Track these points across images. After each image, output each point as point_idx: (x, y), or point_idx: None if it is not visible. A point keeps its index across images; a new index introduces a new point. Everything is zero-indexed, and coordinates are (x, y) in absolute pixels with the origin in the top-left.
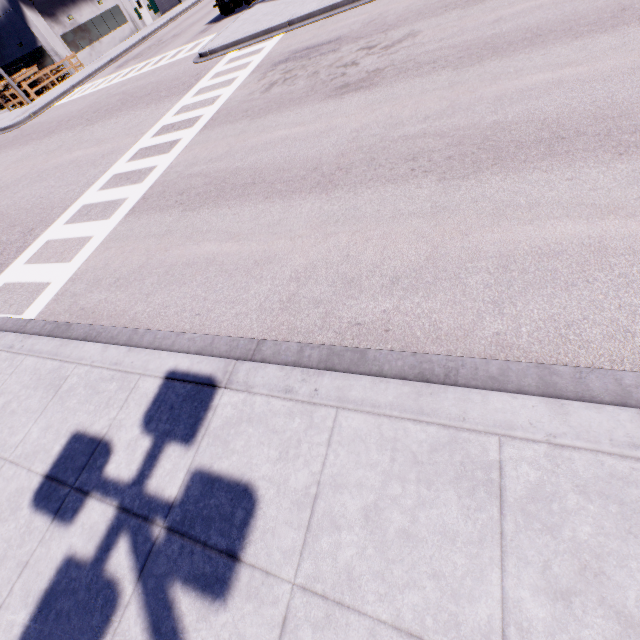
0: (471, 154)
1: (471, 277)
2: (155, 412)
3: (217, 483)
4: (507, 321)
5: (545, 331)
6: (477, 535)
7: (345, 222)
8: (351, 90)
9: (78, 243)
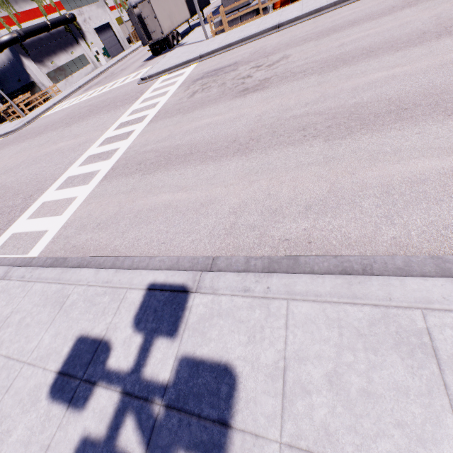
0: (344, 123)
1: (364, 201)
2: (142, 315)
3: (201, 365)
4: (399, 228)
5: (429, 233)
6: (425, 388)
7: (263, 172)
8: (250, 92)
9: (66, 202)
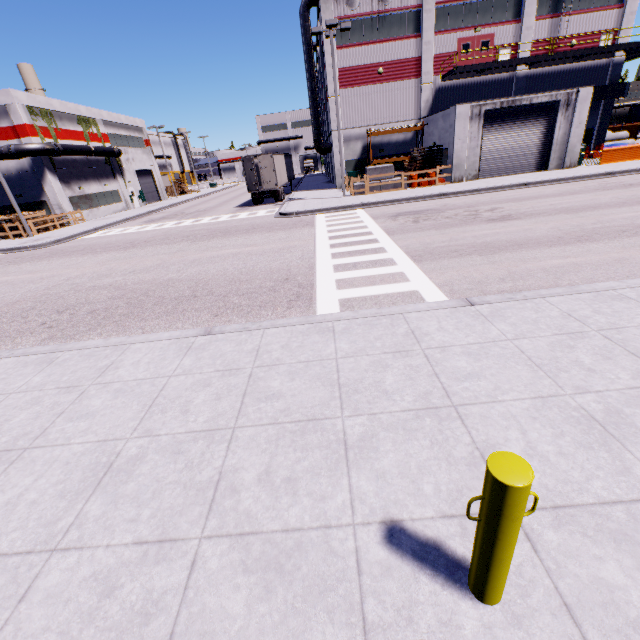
0: None
1: None
2: None
3: None
4: None
5: None
6: None
7: (639, 246)
8: (503, 220)
9: (391, 275)
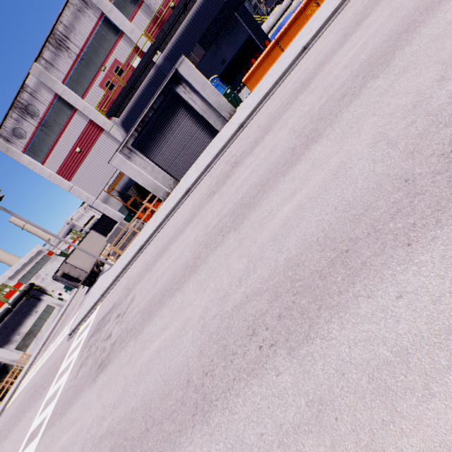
0: None
1: None
2: None
3: None
4: None
5: None
6: None
7: None
8: (101, 370)
9: None
